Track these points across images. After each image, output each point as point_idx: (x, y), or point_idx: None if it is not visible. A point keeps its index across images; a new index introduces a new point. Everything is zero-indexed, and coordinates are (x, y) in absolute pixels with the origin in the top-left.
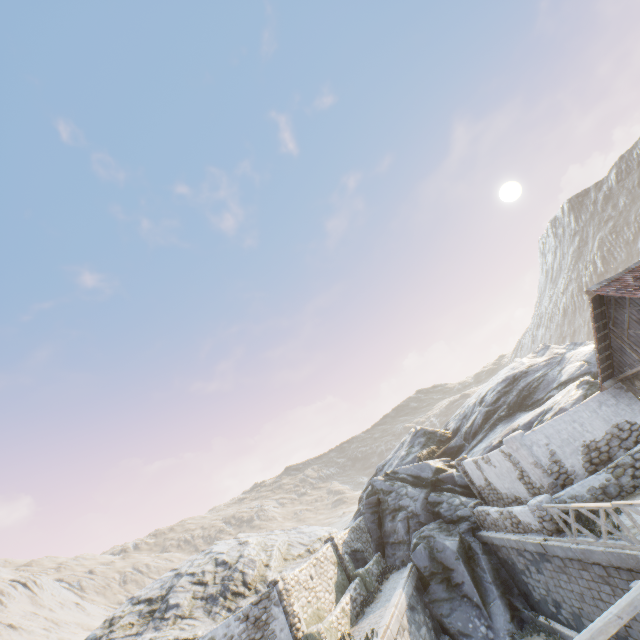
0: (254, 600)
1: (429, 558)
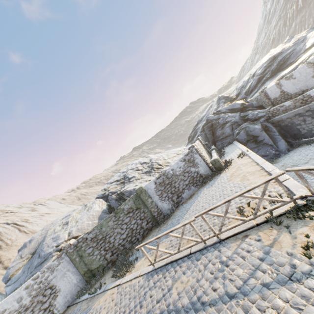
0: (185, 154)
1: (246, 135)
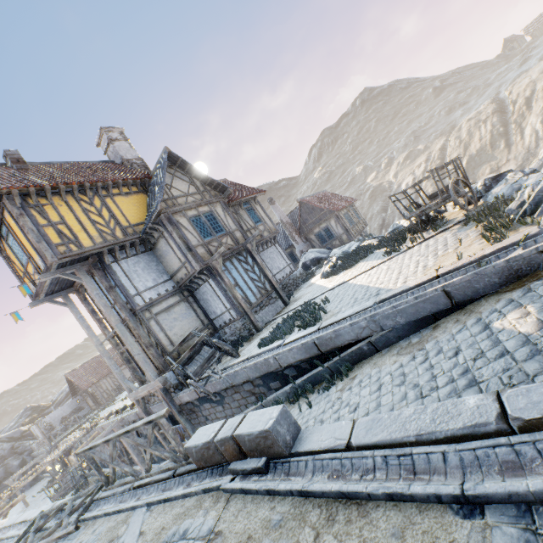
0: None
1: (5, 472)
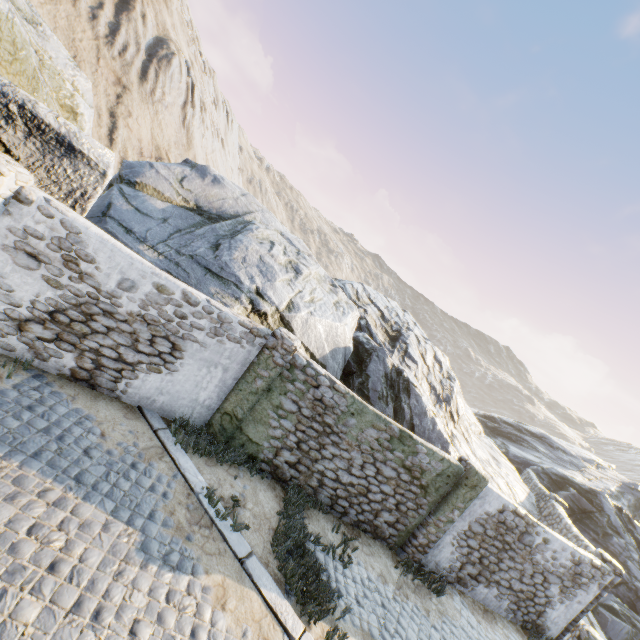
0: (594, 561)
1: None
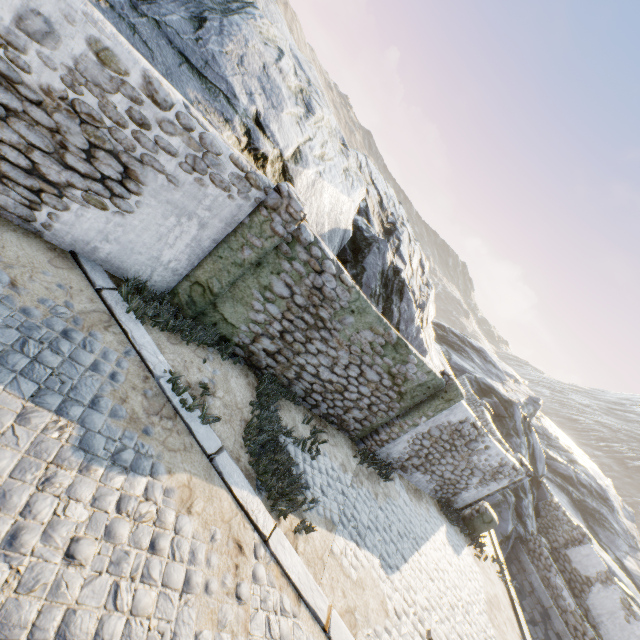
0: (516, 465)
1: (491, 504)
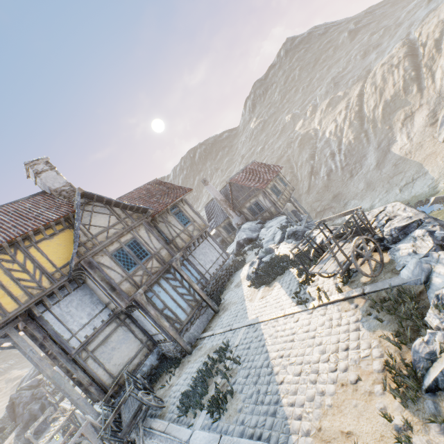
0: None
1: (30, 415)
